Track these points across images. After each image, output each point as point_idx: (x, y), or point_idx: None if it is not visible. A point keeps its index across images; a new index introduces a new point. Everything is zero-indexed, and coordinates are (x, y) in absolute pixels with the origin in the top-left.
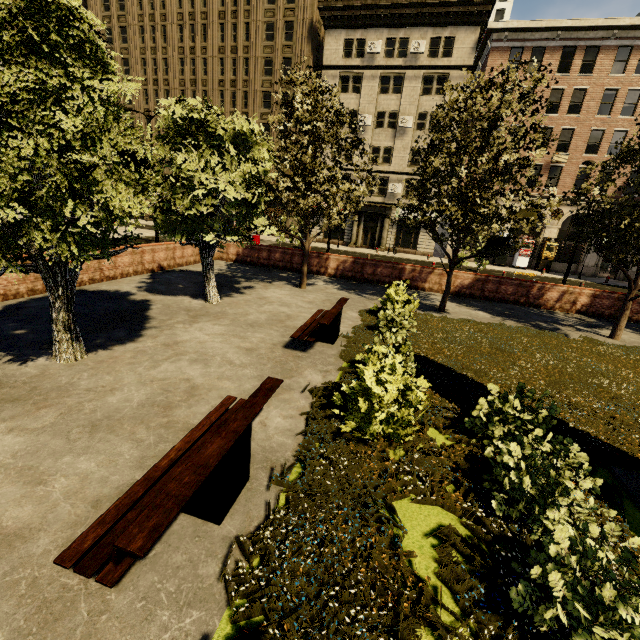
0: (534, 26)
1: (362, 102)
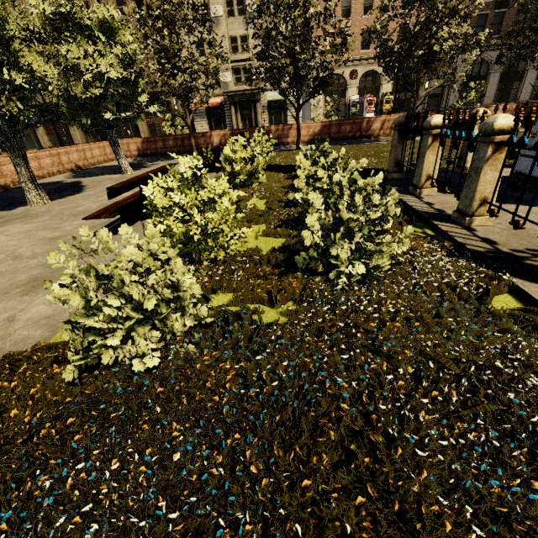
0: None
1: None
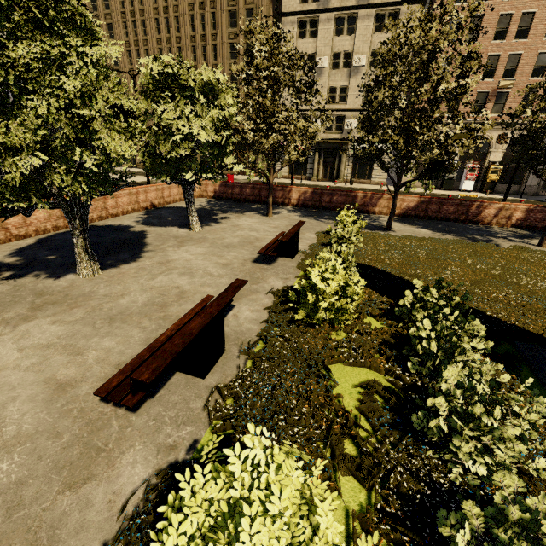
0: None
1: (319, 45)
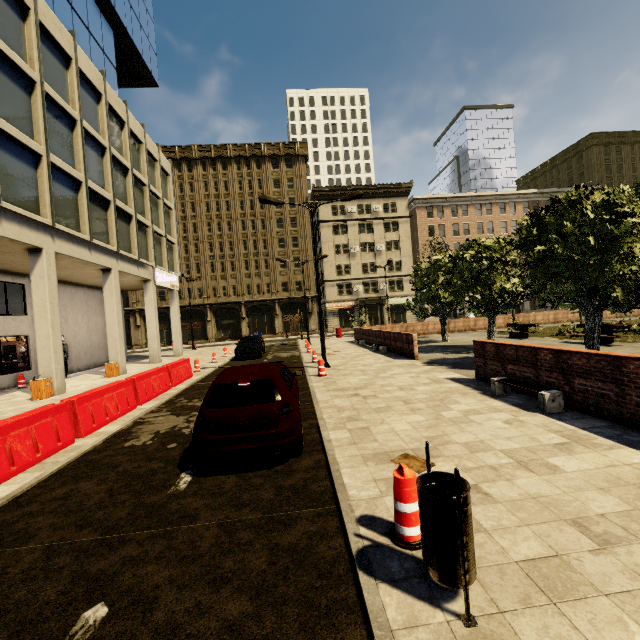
0: (435, 197)
1: (350, 239)
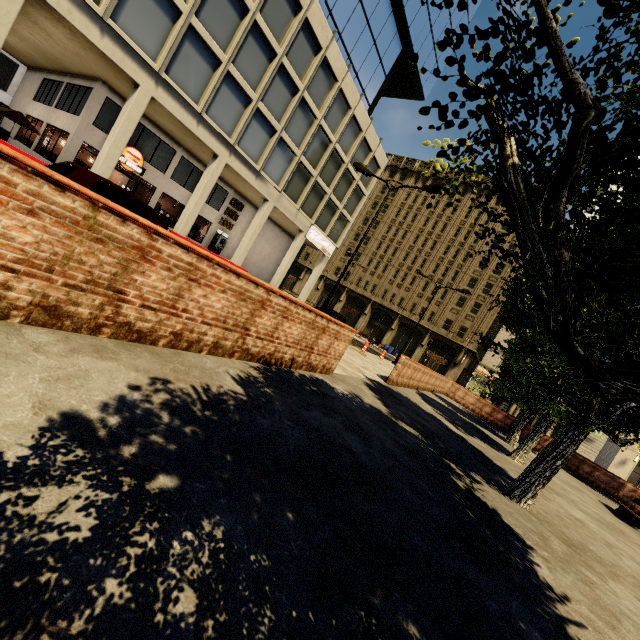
0: None
1: None
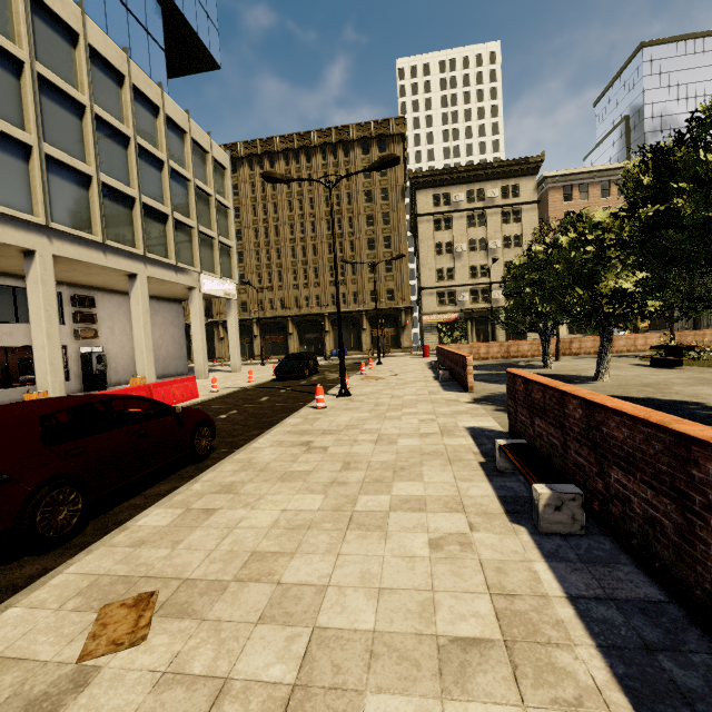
0: (577, 172)
1: (455, 235)
